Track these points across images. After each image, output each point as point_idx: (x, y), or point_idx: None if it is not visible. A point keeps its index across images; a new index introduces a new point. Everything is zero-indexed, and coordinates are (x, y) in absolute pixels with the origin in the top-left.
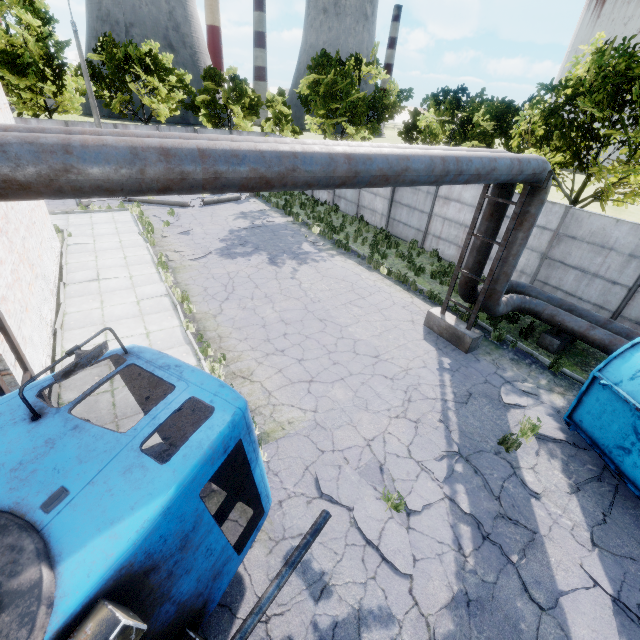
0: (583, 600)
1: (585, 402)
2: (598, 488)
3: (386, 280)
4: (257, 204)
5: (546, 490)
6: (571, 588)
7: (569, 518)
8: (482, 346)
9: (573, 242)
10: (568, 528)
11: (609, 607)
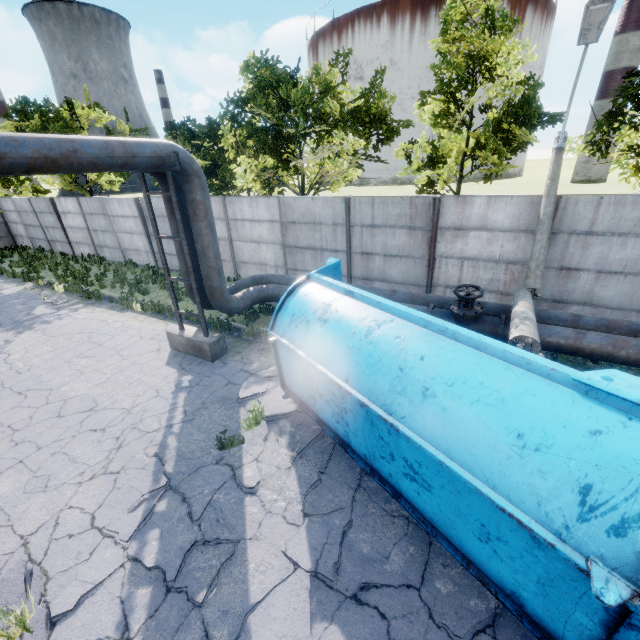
0: (278, 600)
1: (282, 365)
2: (320, 446)
3: (140, 316)
4: None
5: (266, 477)
6: (266, 592)
7: (284, 498)
8: (234, 348)
9: (295, 226)
10: (281, 511)
11: (306, 588)
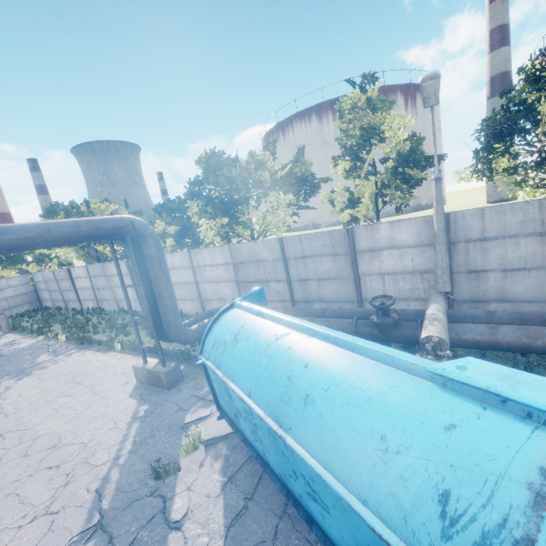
0: None
1: (214, 386)
2: (251, 468)
3: (119, 354)
4: (9, 337)
5: (194, 508)
6: None
7: (208, 532)
8: (190, 375)
9: (244, 265)
10: None
11: None
